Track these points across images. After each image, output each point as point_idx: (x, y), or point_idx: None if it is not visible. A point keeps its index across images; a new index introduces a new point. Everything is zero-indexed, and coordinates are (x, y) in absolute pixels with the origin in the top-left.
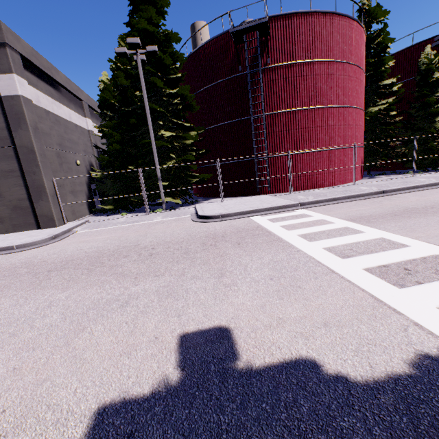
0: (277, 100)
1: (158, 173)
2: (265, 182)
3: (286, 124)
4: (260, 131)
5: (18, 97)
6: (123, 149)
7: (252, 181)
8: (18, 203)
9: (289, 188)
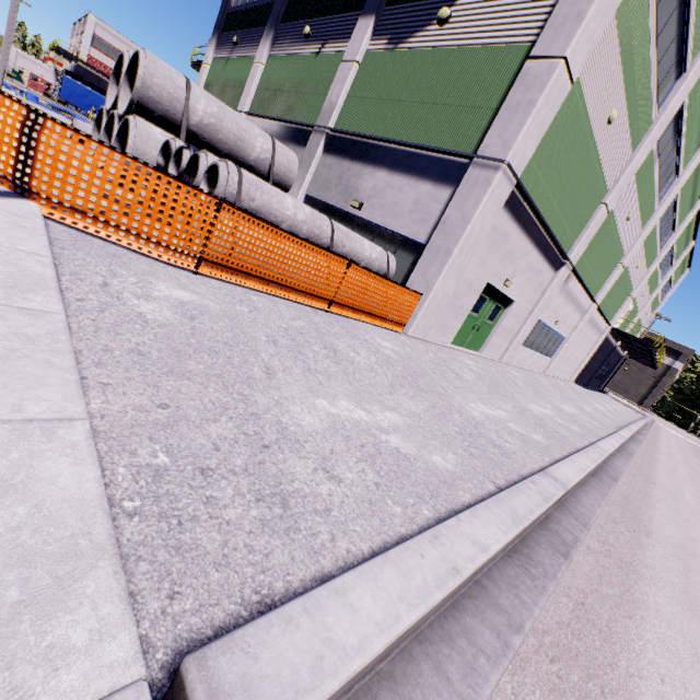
0: None
1: None
2: None
3: None
4: None
5: (677, 370)
6: (695, 400)
7: None
8: (640, 394)
9: None
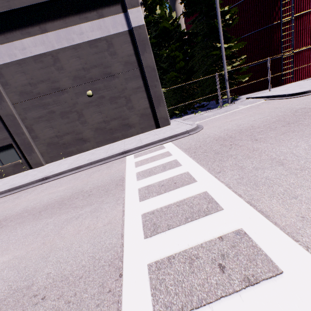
0: (303, 2)
1: (226, 76)
2: (287, 74)
3: (309, 22)
4: (289, 32)
5: (143, 26)
6: (184, 65)
7: (275, 76)
8: (143, 111)
9: (306, 75)
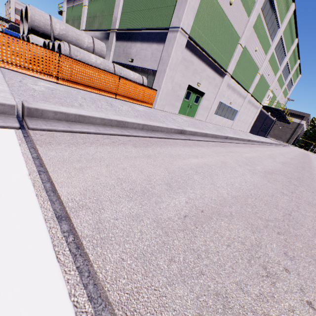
0: None
1: None
2: None
3: None
4: None
5: (303, 124)
6: (312, 137)
7: None
8: (287, 138)
9: None
